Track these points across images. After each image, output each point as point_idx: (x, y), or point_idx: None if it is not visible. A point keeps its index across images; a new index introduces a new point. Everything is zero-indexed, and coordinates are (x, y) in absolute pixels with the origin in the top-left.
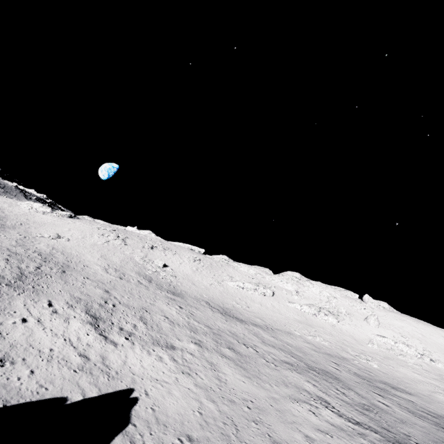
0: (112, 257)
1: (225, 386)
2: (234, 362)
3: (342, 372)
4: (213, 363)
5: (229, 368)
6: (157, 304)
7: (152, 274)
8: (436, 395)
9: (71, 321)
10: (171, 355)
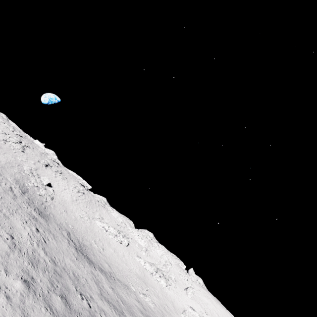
0: (0, 155)
1: None
2: None
3: None
4: None
5: None
6: (11, 218)
7: (32, 187)
8: None
9: None
10: None
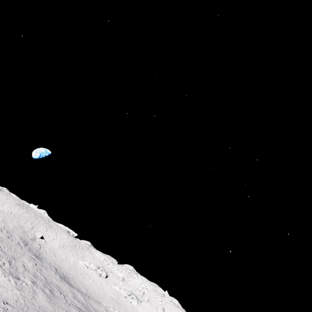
0: (10, 222)
1: (35, 299)
2: (47, 295)
3: None
4: (35, 291)
5: (43, 296)
6: (22, 258)
7: (30, 241)
8: None
9: None
10: (15, 281)
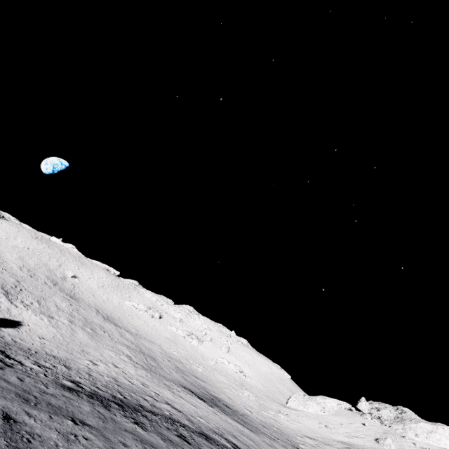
0: (29, 260)
1: (75, 337)
2: (89, 333)
3: (165, 362)
4: (74, 329)
5: (83, 334)
6: (53, 298)
7: (60, 280)
8: (224, 389)
9: None
10: (49, 320)
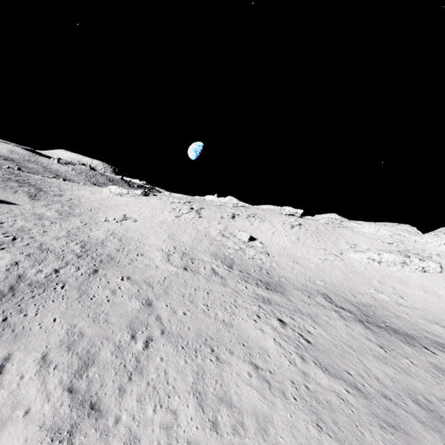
0: (182, 235)
1: None
2: None
3: None
4: None
5: None
6: (236, 323)
7: (235, 253)
8: None
9: (3, 436)
10: None
